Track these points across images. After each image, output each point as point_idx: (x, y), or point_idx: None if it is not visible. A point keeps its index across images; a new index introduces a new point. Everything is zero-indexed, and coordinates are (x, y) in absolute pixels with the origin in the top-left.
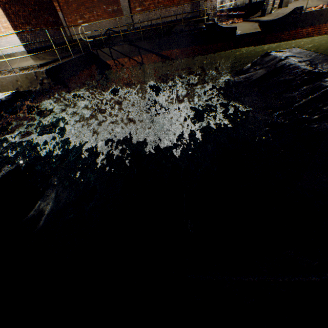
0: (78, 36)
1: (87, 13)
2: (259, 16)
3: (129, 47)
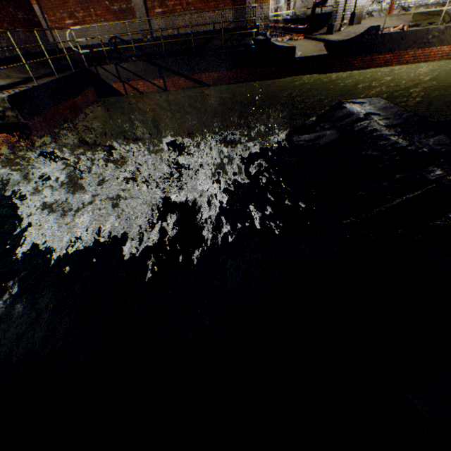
0: (66, 43)
1: (80, 9)
2: (324, 33)
3: (145, 65)
